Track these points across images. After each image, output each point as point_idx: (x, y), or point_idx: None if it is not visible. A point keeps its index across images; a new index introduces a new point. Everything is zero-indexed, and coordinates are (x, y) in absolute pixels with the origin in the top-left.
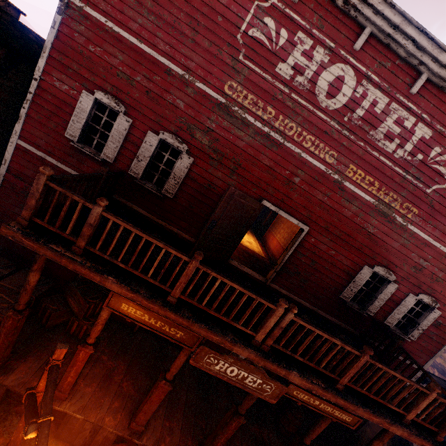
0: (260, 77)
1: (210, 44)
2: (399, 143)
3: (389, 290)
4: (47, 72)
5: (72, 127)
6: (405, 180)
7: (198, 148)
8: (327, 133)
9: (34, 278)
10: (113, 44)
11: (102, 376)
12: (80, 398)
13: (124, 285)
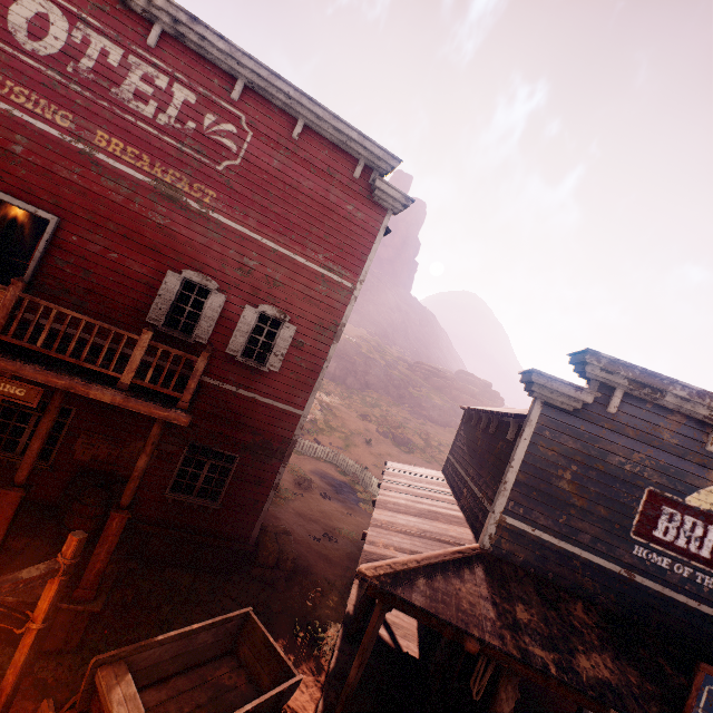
0: None
1: None
2: (158, 106)
3: (217, 303)
4: None
5: None
6: (184, 155)
7: None
8: (48, 86)
9: None
10: None
11: None
12: None
13: None
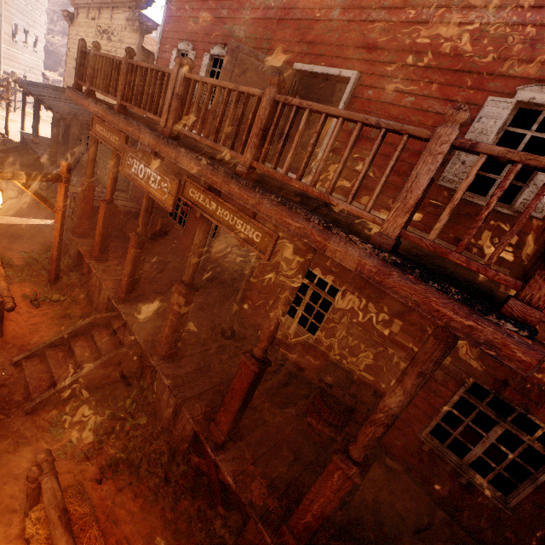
0: None
1: None
2: None
3: None
4: (160, 50)
5: None
6: None
7: None
8: None
9: (91, 148)
10: (188, 0)
11: None
12: (105, 266)
13: (93, 101)
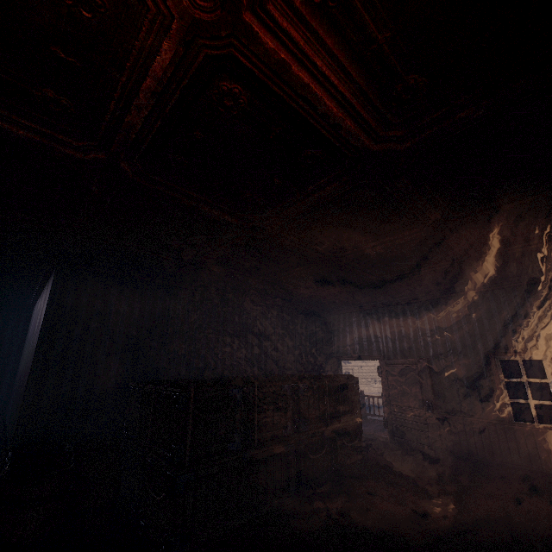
0: None
1: None
2: None
3: None
4: None
5: None
6: None
7: None
8: None
9: None
10: None
11: None
12: None
13: None
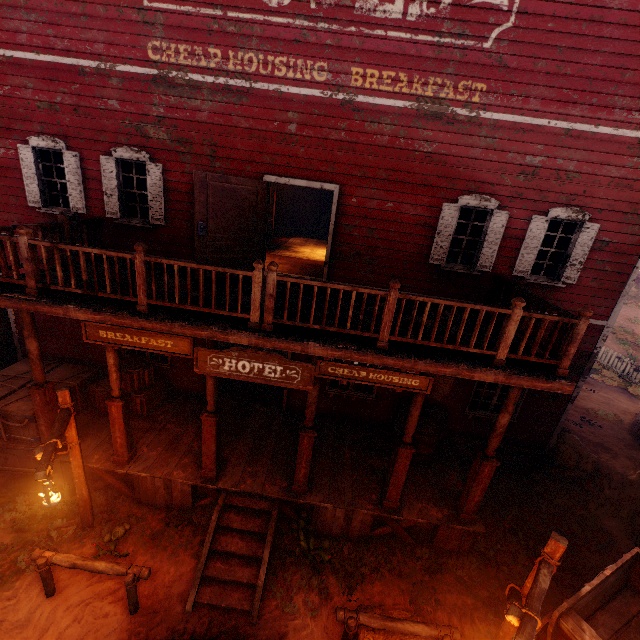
0: (180, 15)
1: (105, 8)
2: None
3: (498, 224)
4: None
5: (31, 193)
6: (443, 49)
7: (160, 148)
8: (299, 41)
9: (32, 346)
10: (16, 74)
11: (168, 441)
12: (144, 461)
13: (85, 308)
